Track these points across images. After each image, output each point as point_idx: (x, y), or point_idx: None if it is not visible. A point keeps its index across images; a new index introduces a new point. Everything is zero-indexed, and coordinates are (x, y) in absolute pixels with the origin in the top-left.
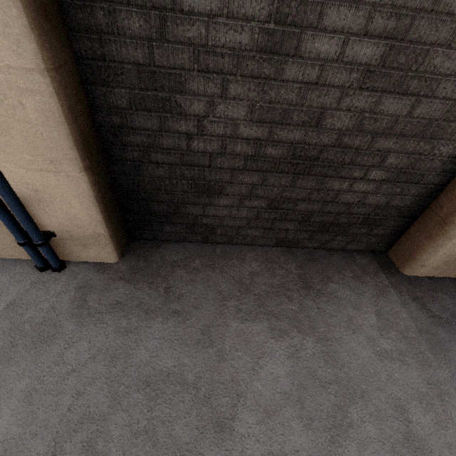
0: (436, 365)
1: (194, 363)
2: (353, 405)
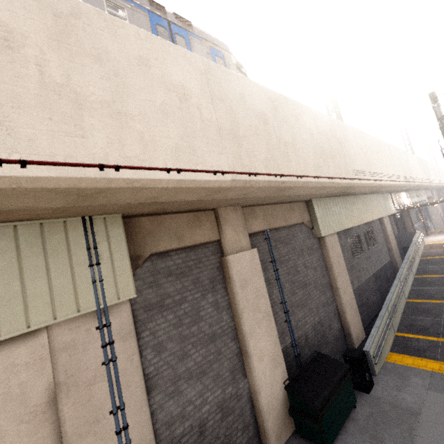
0: None
1: None
2: None
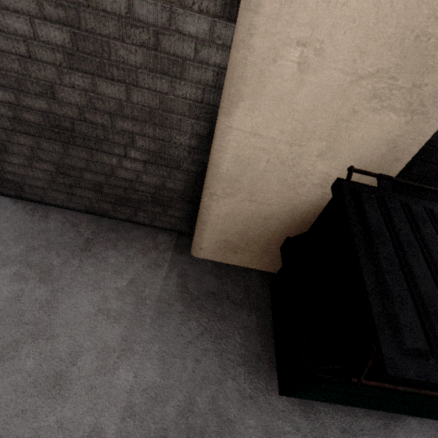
0: (146, 328)
1: None
2: (32, 344)
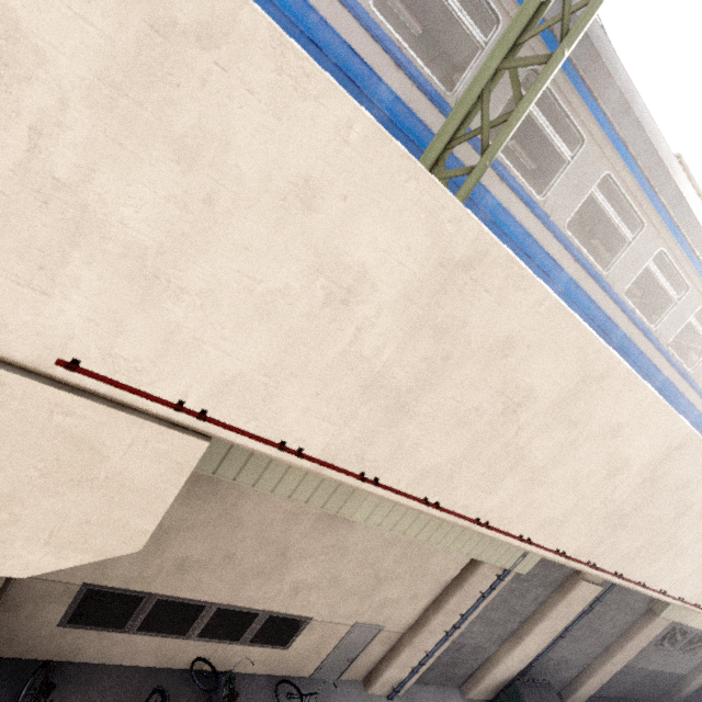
0: None
1: None
2: None
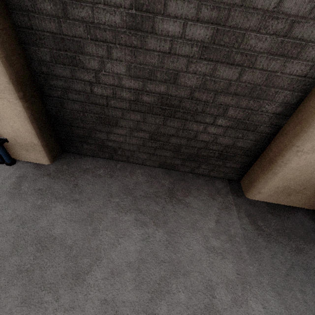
0: (248, 263)
1: (75, 234)
2: (176, 279)
